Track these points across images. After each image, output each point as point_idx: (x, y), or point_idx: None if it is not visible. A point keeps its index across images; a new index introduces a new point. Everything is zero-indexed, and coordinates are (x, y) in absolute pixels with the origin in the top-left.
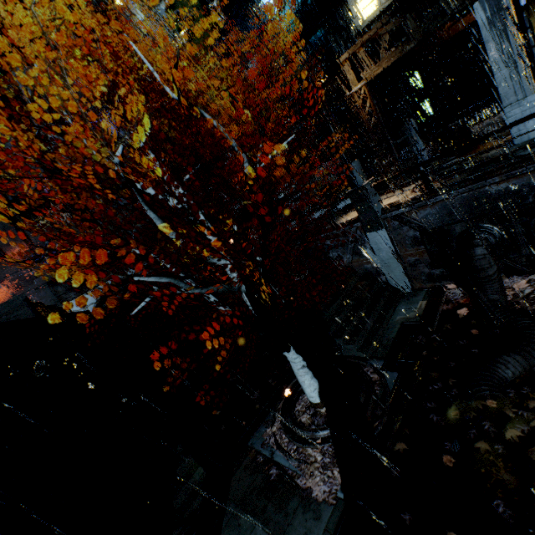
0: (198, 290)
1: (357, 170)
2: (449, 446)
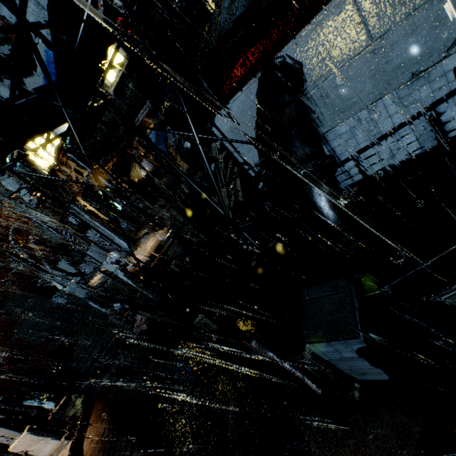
0: None
1: (60, 282)
2: None
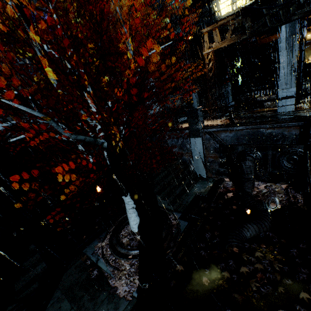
0: (68, 134)
1: (196, 98)
2: (208, 272)
